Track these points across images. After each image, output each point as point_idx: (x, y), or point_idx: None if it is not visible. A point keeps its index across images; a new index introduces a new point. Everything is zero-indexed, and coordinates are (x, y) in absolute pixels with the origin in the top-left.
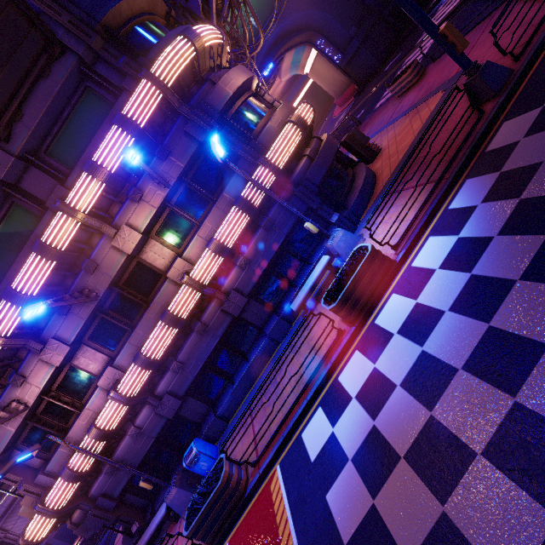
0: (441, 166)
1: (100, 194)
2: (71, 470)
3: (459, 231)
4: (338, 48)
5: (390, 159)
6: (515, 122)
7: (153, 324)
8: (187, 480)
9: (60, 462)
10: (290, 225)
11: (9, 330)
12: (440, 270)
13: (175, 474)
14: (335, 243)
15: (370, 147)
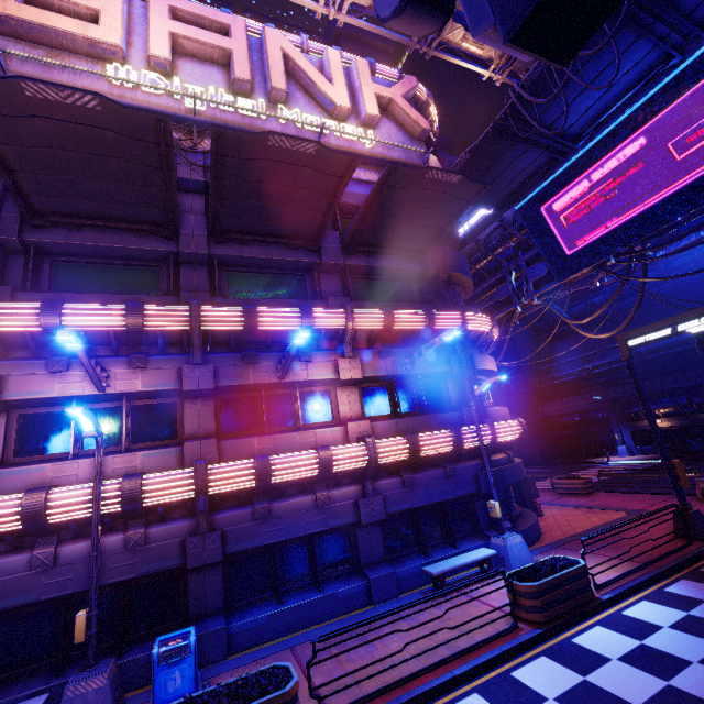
0: (646, 556)
1: (372, 328)
2: (46, 500)
3: (687, 609)
4: None
5: (561, 526)
6: None
7: (291, 448)
8: (117, 688)
9: (23, 480)
10: (466, 492)
11: (209, 326)
12: (671, 629)
13: (112, 659)
14: (509, 543)
15: (535, 504)
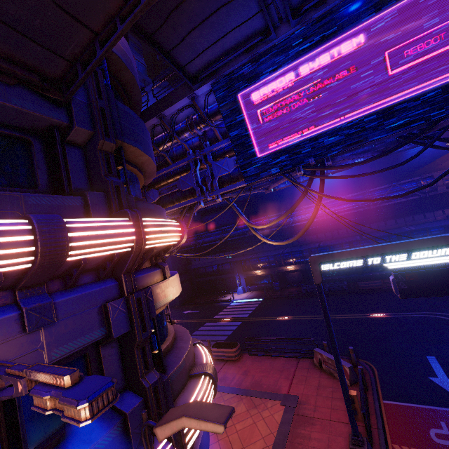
0: None
1: None
2: None
3: None
4: None
5: None
6: None
7: None
8: None
9: None
10: None
11: None
12: None
13: None
14: None
15: None
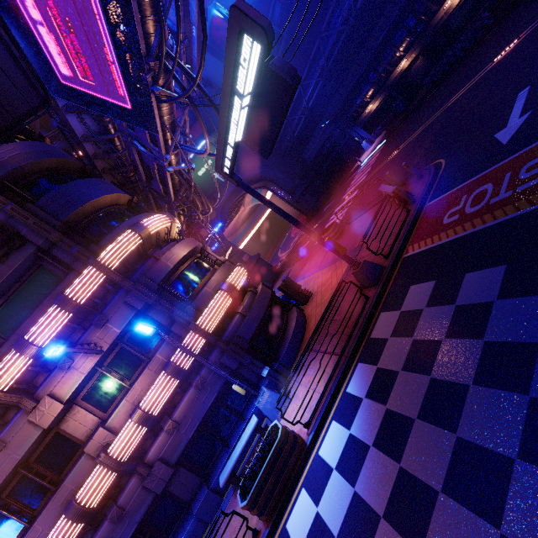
0: (343, 339)
1: (25, 368)
2: None
3: (350, 424)
4: (288, 191)
5: (316, 309)
6: (386, 316)
7: (58, 515)
8: None
9: None
10: (222, 381)
11: None
12: (336, 472)
13: None
14: (261, 406)
15: (302, 292)
